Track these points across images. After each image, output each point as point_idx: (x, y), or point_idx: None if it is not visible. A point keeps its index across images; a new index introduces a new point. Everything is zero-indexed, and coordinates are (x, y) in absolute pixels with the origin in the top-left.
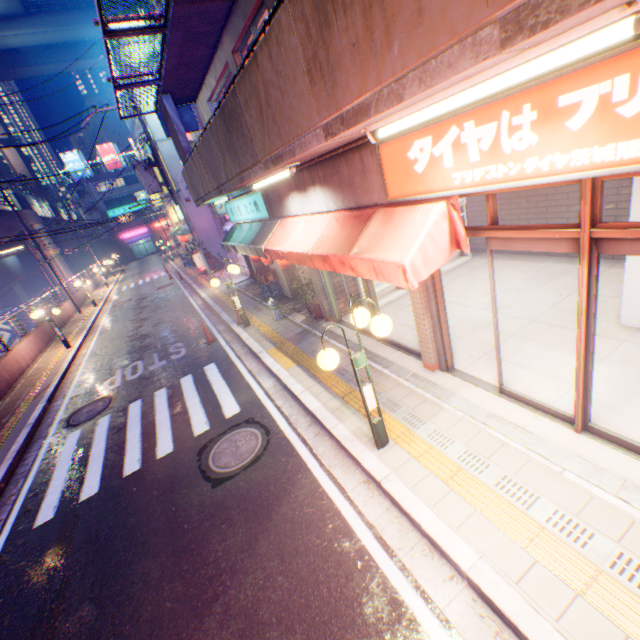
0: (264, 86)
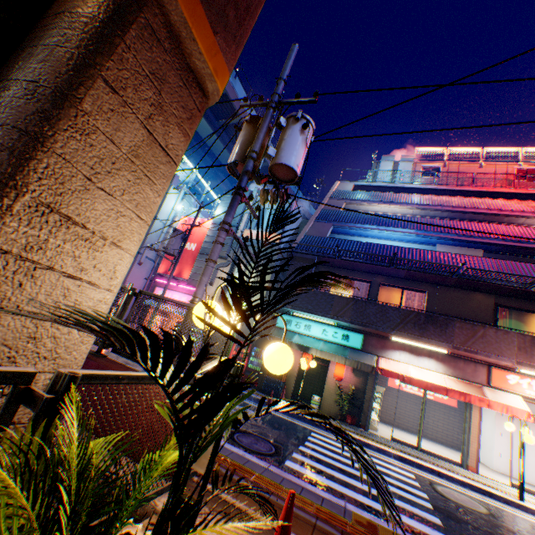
0: (482, 333)
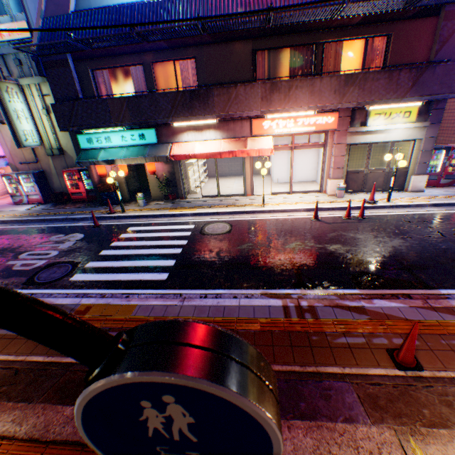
0: (236, 94)
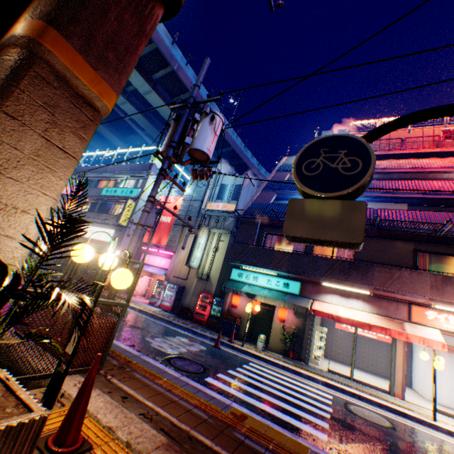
0: (399, 275)
